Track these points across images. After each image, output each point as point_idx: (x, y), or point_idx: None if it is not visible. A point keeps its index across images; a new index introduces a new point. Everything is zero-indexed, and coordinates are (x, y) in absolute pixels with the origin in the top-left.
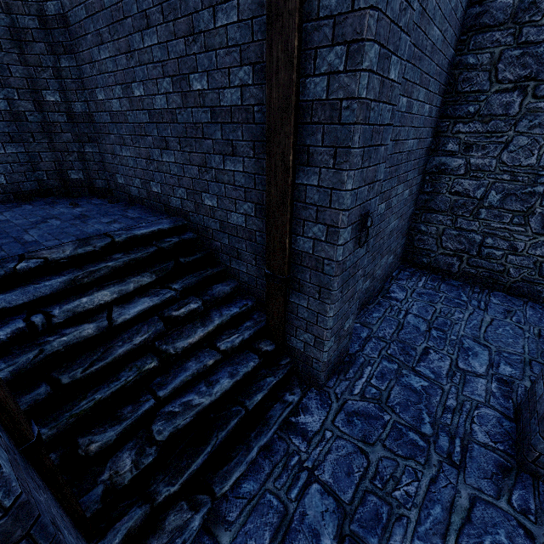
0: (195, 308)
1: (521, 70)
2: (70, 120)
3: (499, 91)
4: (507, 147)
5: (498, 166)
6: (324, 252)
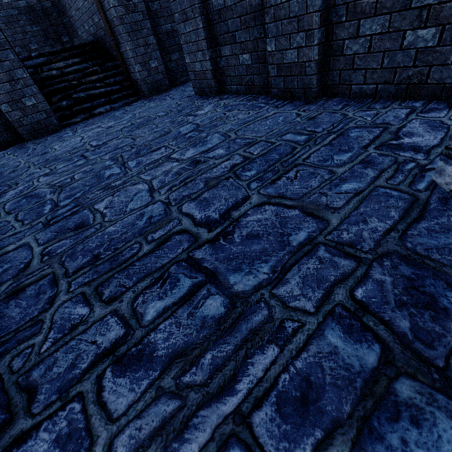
0: (96, 69)
1: None
2: (53, 5)
3: None
4: None
5: None
6: (112, 15)
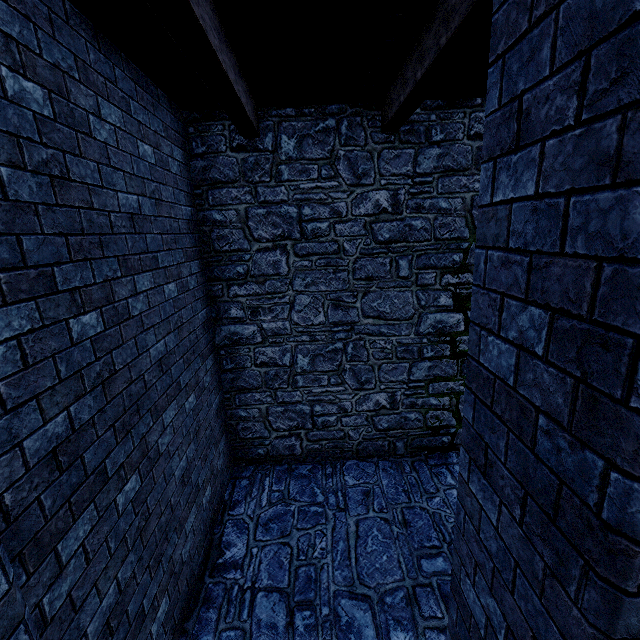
0: None
1: (274, 229)
2: None
3: (261, 250)
4: (293, 307)
5: (293, 327)
6: None
